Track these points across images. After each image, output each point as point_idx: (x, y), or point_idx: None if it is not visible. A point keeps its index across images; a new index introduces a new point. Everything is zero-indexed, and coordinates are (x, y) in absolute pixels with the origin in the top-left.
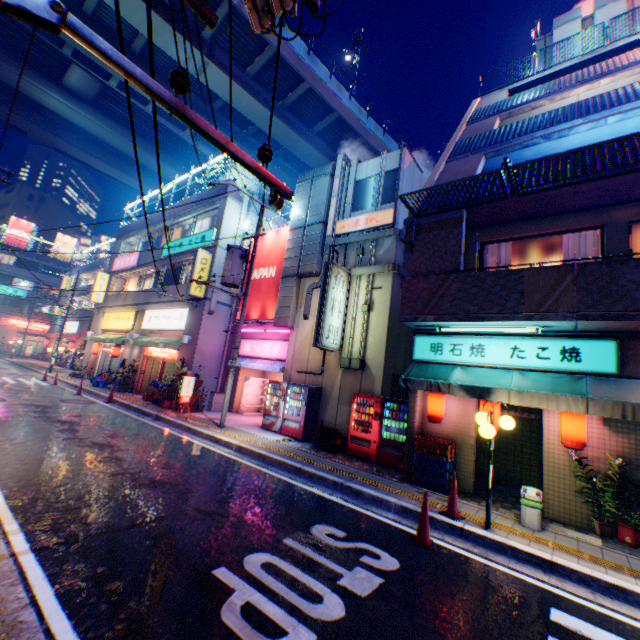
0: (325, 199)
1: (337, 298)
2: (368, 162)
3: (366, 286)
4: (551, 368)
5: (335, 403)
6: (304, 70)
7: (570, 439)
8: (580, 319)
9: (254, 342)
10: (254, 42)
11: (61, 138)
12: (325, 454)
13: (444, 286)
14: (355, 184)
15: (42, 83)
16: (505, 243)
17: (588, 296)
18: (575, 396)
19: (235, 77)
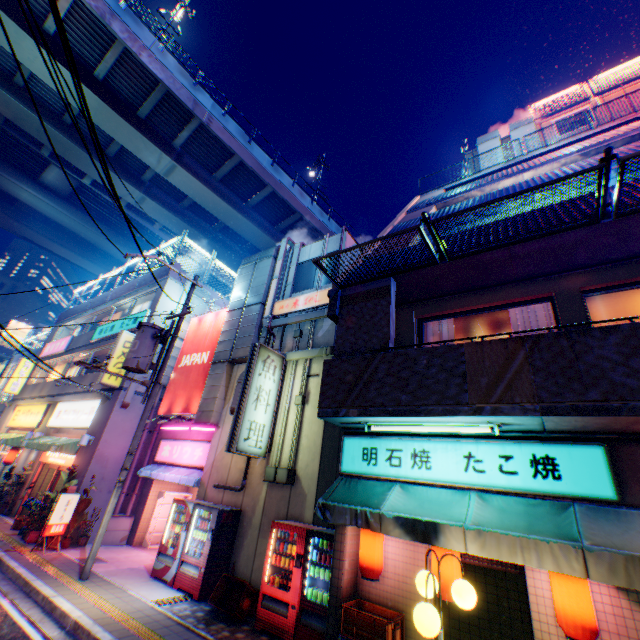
0: (266, 279)
1: (265, 387)
2: (311, 245)
3: (302, 373)
4: (522, 488)
5: (255, 534)
6: (267, 177)
7: (572, 621)
8: (546, 413)
9: (175, 443)
10: (221, 152)
11: (30, 227)
12: (218, 631)
13: (370, 368)
14: (298, 265)
15: (18, 178)
16: (447, 319)
17: (551, 379)
18: (564, 542)
19: (202, 179)
